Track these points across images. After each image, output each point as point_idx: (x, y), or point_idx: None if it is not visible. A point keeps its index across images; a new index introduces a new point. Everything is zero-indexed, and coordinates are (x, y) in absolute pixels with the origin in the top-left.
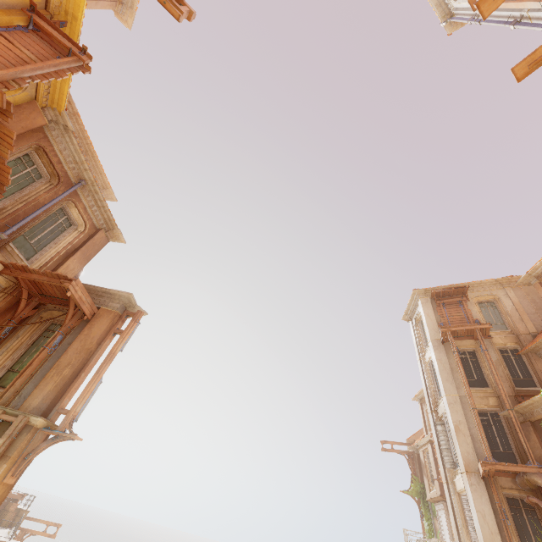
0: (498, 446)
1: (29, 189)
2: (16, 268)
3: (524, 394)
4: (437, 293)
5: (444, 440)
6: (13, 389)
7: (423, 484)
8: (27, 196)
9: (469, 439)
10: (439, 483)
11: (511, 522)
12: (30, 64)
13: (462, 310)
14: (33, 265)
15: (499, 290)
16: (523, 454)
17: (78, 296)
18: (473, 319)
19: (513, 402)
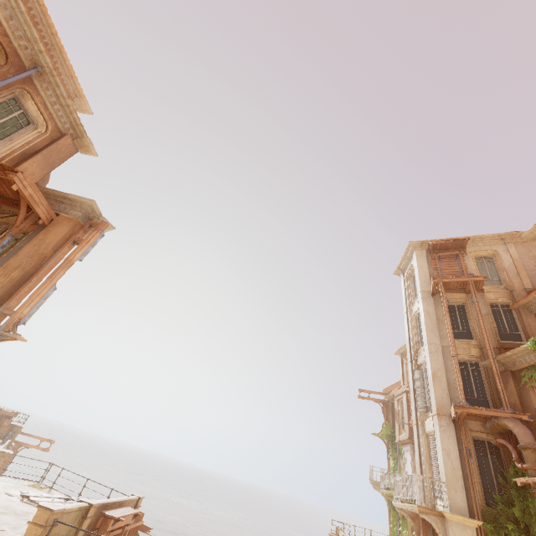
0: (473, 394)
1: None
2: None
3: (508, 347)
4: (434, 245)
5: (419, 387)
6: None
7: (394, 429)
8: None
9: (445, 386)
10: (409, 428)
11: (475, 460)
12: None
13: (458, 264)
14: None
15: (499, 246)
16: (497, 401)
17: (28, 194)
18: (468, 273)
19: (496, 354)
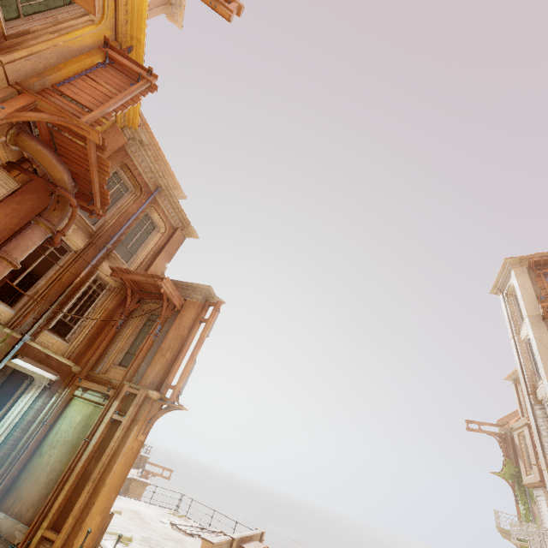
0: None
1: (120, 202)
2: (121, 271)
3: None
4: (536, 261)
5: (544, 426)
6: (133, 368)
7: (518, 468)
8: (120, 209)
9: None
10: (538, 469)
11: None
12: (113, 99)
13: None
14: (131, 266)
15: None
16: None
17: (169, 292)
18: None
19: None
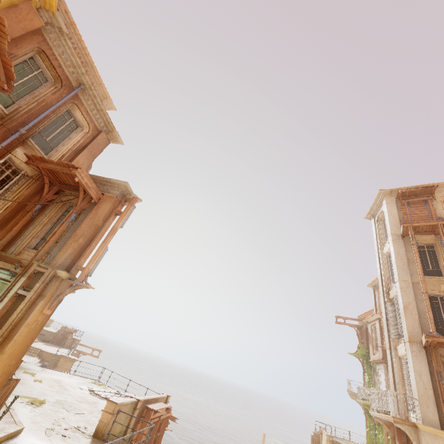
0: (443, 324)
1: (38, 91)
2: (36, 159)
3: None
4: (403, 193)
5: (392, 317)
6: (43, 250)
7: (368, 350)
8: (37, 97)
9: (416, 317)
10: (382, 350)
11: None
12: None
13: (427, 208)
14: (51, 159)
15: None
16: None
17: (84, 182)
18: (437, 217)
19: None
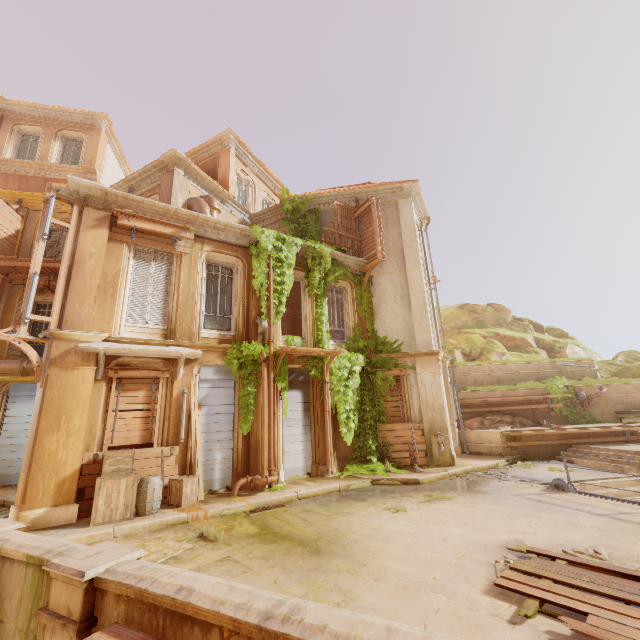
0: None
1: None
2: None
3: None
4: None
5: None
6: None
7: None
8: None
9: None
10: None
11: None
12: None
13: None
14: None
15: None
16: None
17: None
18: None
19: None
